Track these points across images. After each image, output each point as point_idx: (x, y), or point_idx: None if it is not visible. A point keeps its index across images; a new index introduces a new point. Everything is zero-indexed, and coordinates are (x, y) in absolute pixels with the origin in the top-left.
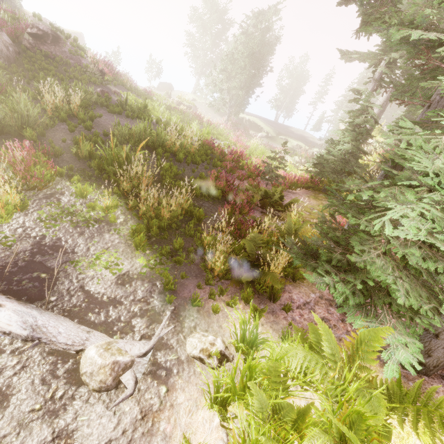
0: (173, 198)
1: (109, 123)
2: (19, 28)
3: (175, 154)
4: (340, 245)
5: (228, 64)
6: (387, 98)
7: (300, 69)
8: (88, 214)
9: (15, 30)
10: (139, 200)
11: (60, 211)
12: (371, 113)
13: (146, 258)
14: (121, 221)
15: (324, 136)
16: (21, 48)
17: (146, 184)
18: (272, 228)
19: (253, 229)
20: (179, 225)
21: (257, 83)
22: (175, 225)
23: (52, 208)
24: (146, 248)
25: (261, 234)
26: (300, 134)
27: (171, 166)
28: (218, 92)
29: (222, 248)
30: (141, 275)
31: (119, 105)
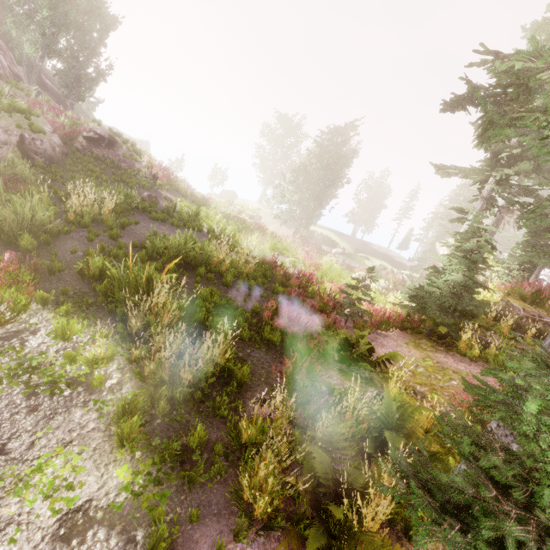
0: (201, 351)
1: (145, 232)
2: (76, 131)
3: (222, 274)
4: (508, 493)
5: (300, 174)
6: (497, 219)
7: (380, 183)
8: (61, 369)
9: (71, 133)
10: (153, 344)
11: (16, 364)
12: (485, 236)
13: (133, 466)
14: (113, 384)
15: (413, 256)
16: (71, 149)
17: (169, 320)
18: (361, 414)
19: (327, 406)
20: (207, 392)
21: (332, 195)
22: (200, 394)
23: (6, 357)
24: (140, 442)
25: (342, 422)
26: (383, 252)
27: (212, 291)
28: (287, 202)
29: (270, 468)
30: (113, 510)
31: (166, 211)
